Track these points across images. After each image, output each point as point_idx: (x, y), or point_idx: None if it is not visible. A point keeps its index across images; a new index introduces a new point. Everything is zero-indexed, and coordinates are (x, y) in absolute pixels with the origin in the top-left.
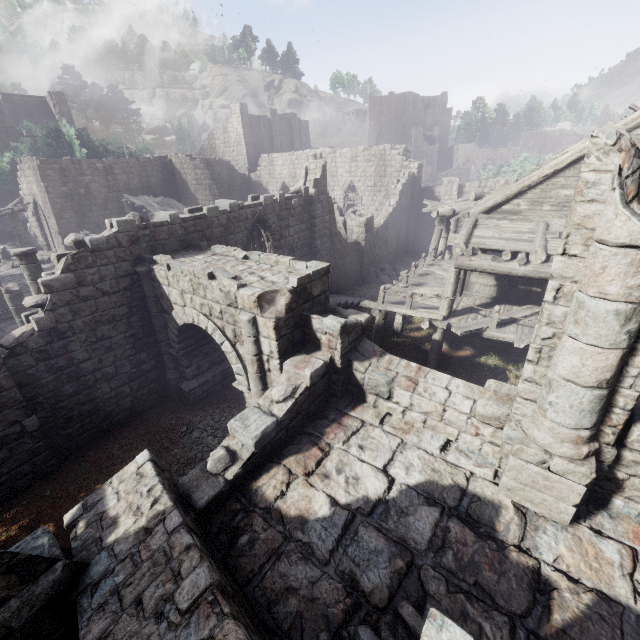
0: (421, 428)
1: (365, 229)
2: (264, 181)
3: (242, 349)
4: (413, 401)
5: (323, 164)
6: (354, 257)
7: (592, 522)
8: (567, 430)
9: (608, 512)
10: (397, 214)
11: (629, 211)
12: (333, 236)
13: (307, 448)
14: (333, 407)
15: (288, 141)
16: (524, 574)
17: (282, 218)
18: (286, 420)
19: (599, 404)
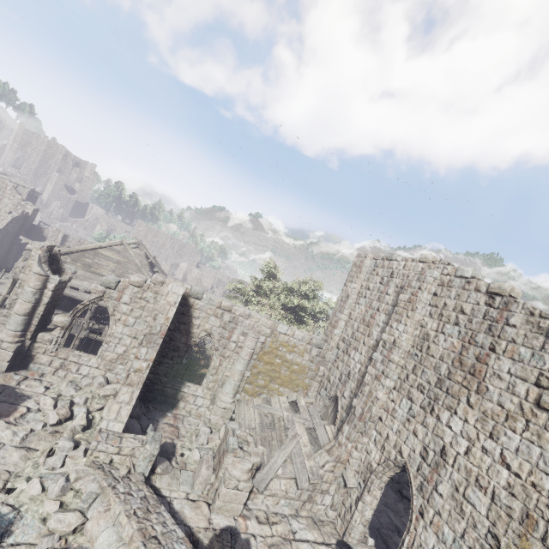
0: None
1: None
2: None
3: None
4: None
5: None
6: None
7: (17, 372)
8: (12, 332)
9: (27, 370)
10: (0, 235)
11: (39, 265)
12: None
13: None
14: None
15: None
16: None
17: None
18: None
19: (25, 322)
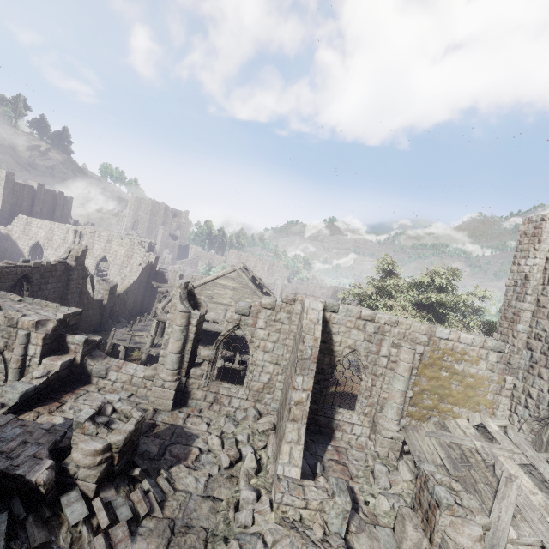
0: (120, 391)
1: (109, 292)
2: (15, 235)
3: (9, 354)
4: (118, 376)
5: (85, 248)
6: (97, 310)
7: (180, 409)
8: (170, 371)
9: (187, 406)
10: (137, 285)
11: (181, 303)
12: (82, 294)
13: (51, 403)
14: (70, 386)
15: (50, 209)
16: (149, 424)
17: (44, 277)
18: (40, 388)
19: (179, 360)
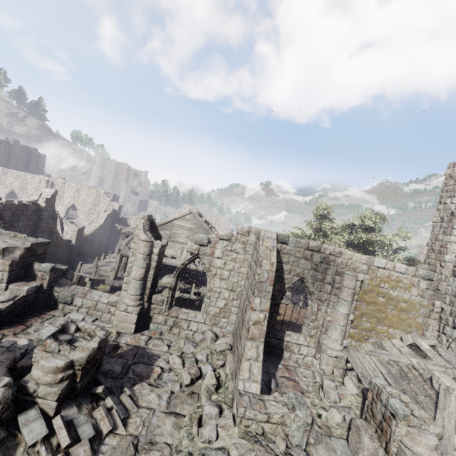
0: (85, 316)
1: (77, 233)
2: None
3: None
4: (83, 302)
5: (55, 192)
6: (65, 249)
7: (142, 332)
8: (133, 296)
9: (148, 330)
10: (102, 229)
11: (144, 233)
12: (52, 233)
13: (16, 326)
14: (36, 311)
15: (25, 163)
16: (112, 346)
17: (16, 215)
18: (6, 311)
19: (141, 286)
